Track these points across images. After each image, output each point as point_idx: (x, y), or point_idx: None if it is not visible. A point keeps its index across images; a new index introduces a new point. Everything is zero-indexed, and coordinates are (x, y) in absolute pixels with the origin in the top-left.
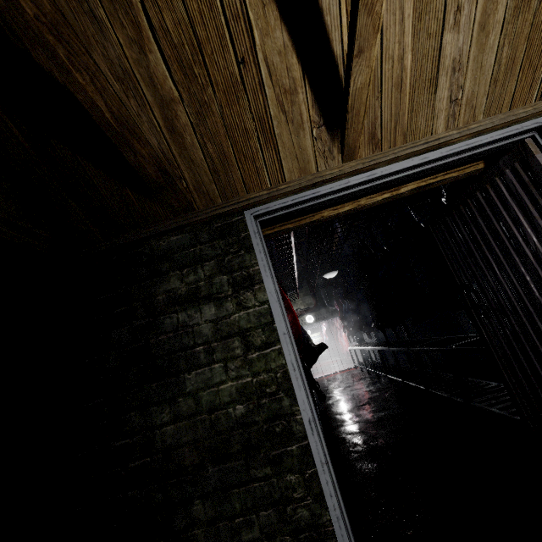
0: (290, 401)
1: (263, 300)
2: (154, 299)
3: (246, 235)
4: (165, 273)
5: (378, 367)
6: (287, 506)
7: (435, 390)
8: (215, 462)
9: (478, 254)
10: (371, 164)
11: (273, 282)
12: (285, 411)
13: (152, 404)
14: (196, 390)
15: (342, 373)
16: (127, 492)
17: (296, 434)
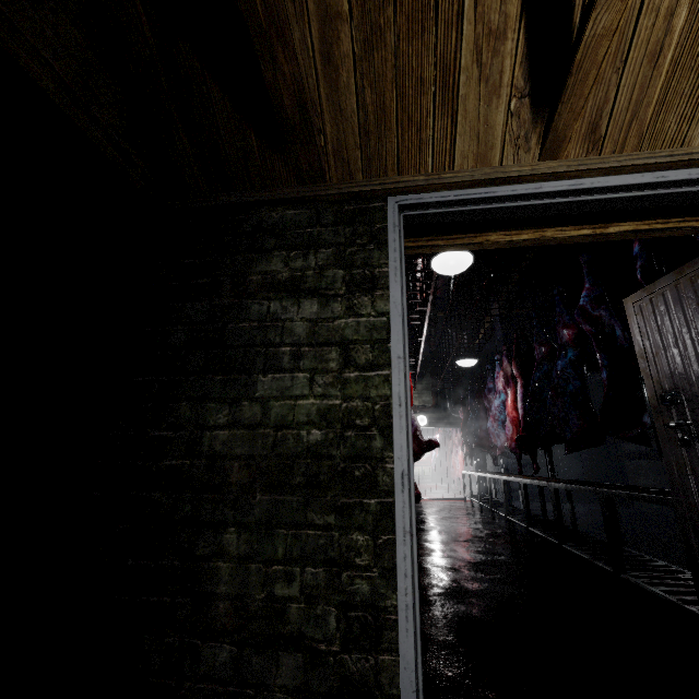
0: (383, 443)
1: (383, 310)
2: (246, 278)
3: (382, 226)
4: (268, 251)
5: (497, 506)
6: (344, 570)
7: (572, 548)
8: (267, 490)
9: (698, 351)
10: (579, 169)
11: (401, 292)
12: (374, 453)
13: (209, 399)
14: (268, 398)
15: (445, 501)
16: (153, 492)
17: (380, 486)
